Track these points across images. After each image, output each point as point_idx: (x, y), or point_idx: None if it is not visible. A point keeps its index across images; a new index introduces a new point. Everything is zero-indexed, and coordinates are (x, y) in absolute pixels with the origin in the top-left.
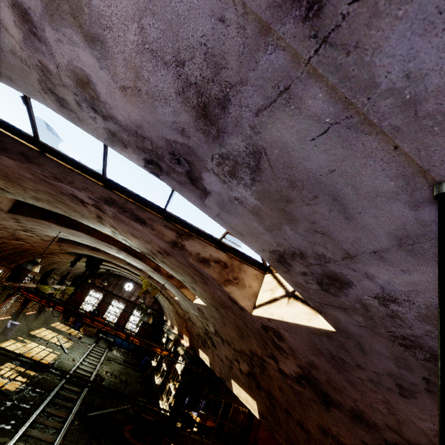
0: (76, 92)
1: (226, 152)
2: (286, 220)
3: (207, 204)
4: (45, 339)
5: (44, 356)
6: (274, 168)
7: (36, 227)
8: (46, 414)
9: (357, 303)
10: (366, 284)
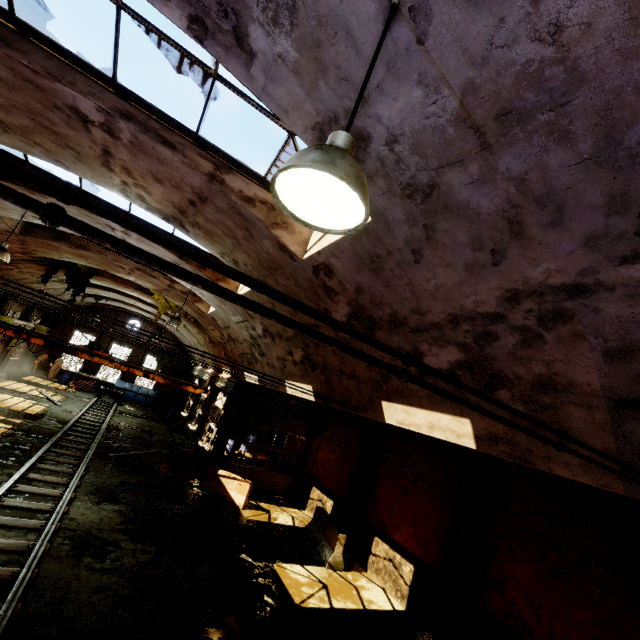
0: None
1: None
2: (320, 73)
3: (253, 74)
4: (20, 392)
5: (27, 407)
6: (306, 6)
7: None
8: (54, 454)
9: (377, 162)
10: (378, 130)
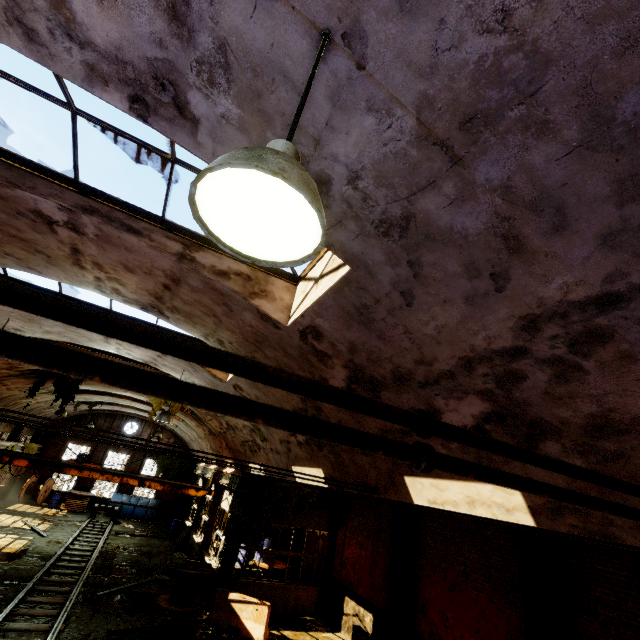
0: (49, 17)
1: (200, 55)
2: (266, 124)
3: (200, 140)
4: (2, 526)
5: (6, 544)
6: (238, 59)
7: None
8: (28, 604)
9: (343, 204)
10: (337, 170)
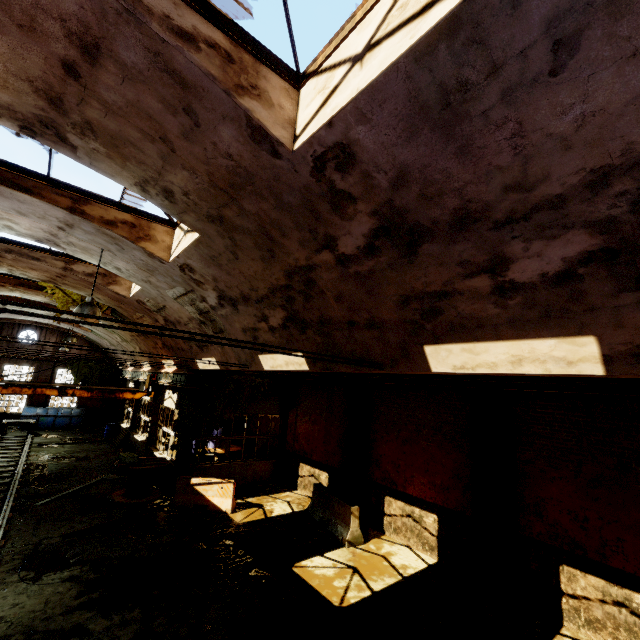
0: None
1: None
2: None
3: None
4: None
5: None
6: None
7: None
8: None
9: None
10: None
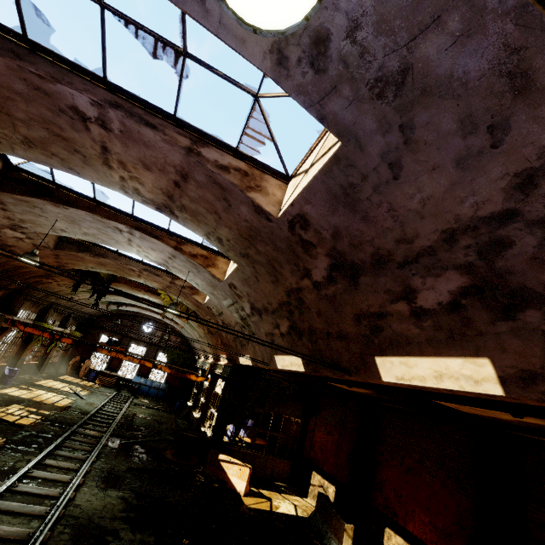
0: None
1: None
2: None
3: (209, 7)
4: (54, 388)
5: (57, 400)
6: None
7: (26, 218)
8: (72, 441)
9: (339, 64)
10: (337, 21)
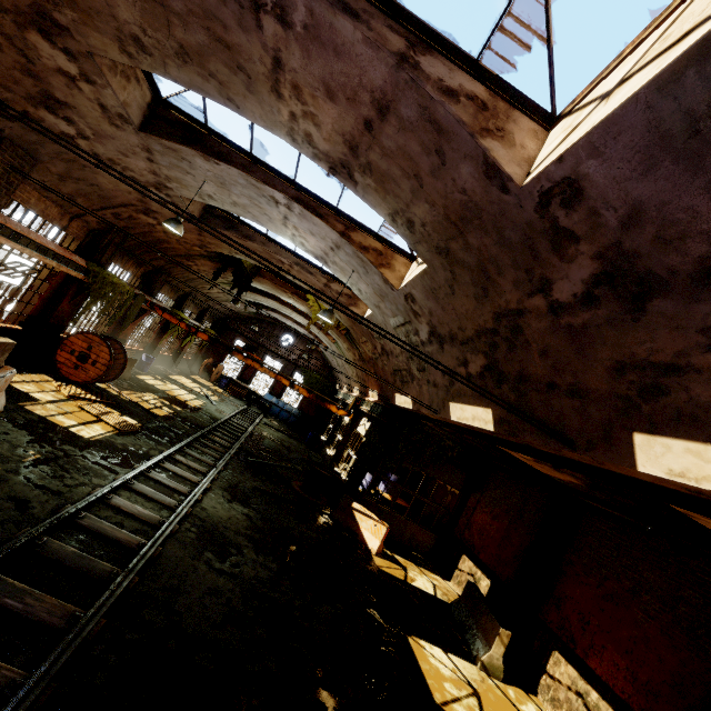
0: None
1: None
2: None
3: None
4: (187, 386)
5: (189, 399)
6: None
7: (173, 175)
8: (201, 444)
9: None
10: None
